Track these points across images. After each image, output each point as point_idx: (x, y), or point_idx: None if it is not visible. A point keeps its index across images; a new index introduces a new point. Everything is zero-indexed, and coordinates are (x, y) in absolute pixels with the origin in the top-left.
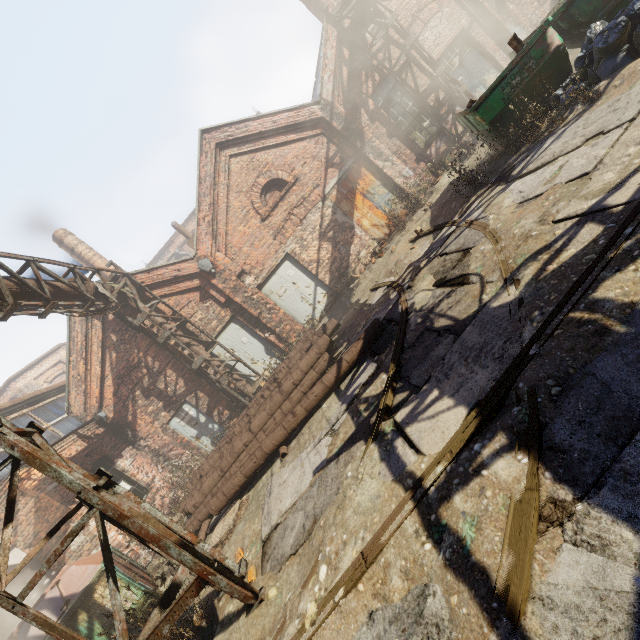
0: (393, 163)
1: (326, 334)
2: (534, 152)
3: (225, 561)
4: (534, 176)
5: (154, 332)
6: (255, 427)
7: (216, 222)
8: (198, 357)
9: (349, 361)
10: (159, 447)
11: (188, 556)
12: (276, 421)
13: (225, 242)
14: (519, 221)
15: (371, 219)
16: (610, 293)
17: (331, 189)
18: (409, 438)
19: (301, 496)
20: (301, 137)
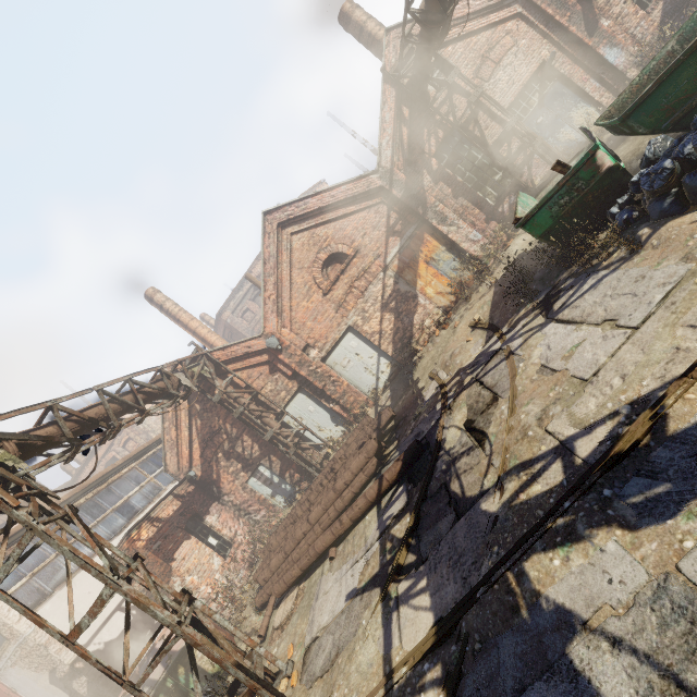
0: (459, 227)
1: (380, 425)
2: (576, 287)
3: (276, 662)
4: (563, 332)
5: (230, 408)
6: (312, 519)
7: (281, 299)
8: (268, 430)
9: (389, 480)
10: (240, 503)
11: (242, 675)
12: (330, 517)
13: (290, 318)
14: (529, 402)
15: (435, 287)
16: (532, 571)
17: (392, 258)
18: (399, 620)
19: (334, 618)
20: (360, 208)
